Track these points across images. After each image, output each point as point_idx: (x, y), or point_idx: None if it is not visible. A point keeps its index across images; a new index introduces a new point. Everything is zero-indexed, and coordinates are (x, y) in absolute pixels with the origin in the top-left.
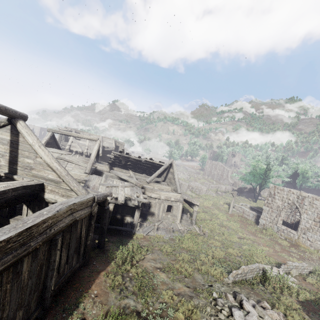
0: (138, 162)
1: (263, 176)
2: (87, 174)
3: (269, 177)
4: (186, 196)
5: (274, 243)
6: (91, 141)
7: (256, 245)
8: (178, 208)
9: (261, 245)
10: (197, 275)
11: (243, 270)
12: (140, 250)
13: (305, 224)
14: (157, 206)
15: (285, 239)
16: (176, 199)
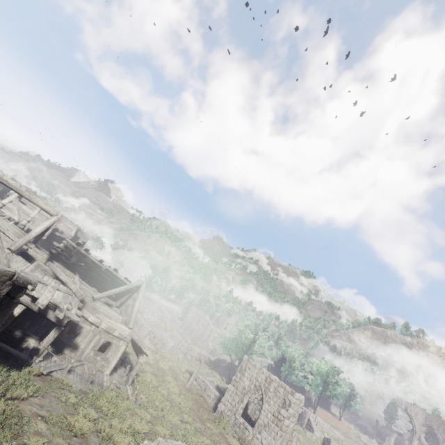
0: (95, 267)
1: (246, 348)
2: (10, 251)
3: (253, 352)
4: (138, 335)
5: (222, 440)
6: (42, 214)
7: (198, 435)
8: (118, 350)
9: (205, 437)
10: (94, 438)
11: (158, 443)
12: (28, 384)
13: (264, 419)
14: (88, 337)
15: (238, 438)
16: (121, 334)
